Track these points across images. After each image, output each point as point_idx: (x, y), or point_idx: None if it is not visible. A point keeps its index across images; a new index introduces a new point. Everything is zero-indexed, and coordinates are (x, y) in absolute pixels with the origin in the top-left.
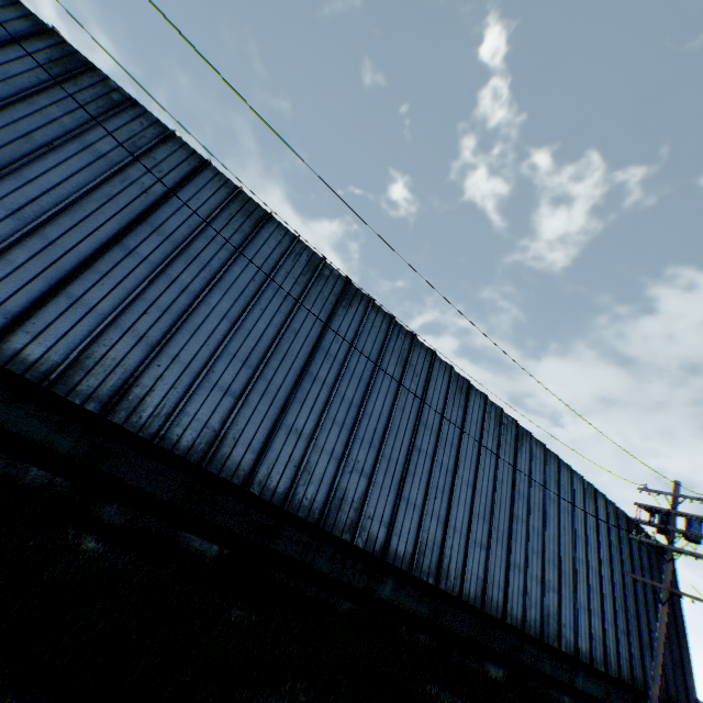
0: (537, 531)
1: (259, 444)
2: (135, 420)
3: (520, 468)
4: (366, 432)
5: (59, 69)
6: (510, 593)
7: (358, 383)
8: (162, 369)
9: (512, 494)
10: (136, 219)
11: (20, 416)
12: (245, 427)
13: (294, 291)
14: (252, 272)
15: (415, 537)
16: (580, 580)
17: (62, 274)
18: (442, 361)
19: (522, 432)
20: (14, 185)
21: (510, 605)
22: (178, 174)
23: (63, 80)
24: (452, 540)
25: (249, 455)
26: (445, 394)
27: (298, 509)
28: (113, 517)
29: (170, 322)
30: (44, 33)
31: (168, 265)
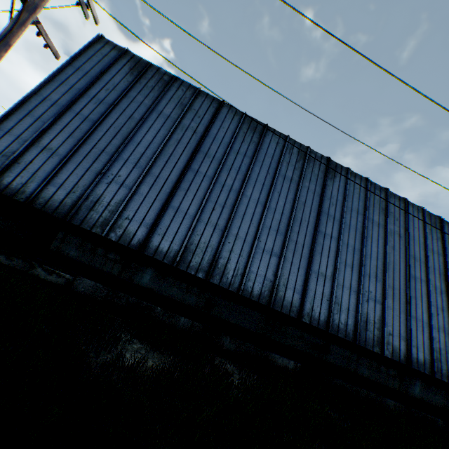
0: None
1: (300, 287)
2: (224, 280)
3: None
4: (370, 269)
5: (135, 72)
6: None
7: (355, 233)
8: (231, 245)
9: None
10: (194, 150)
11: (166, 286)
12: (288, 276)
13: (295, 175)
14: (266, 168)
15: (429, 347)
16: None
17: (165, 195)
18: (412, 205)
19: None
20: (131, 148)
21: None
22: (208, 115)
23: (138, 78)
24: None
25: (296, 295)
26: (422, 231)
27: (337, 331)
28: (228, 345)
29: (228, 213)
30: (123, 54)
31: (217, 175)
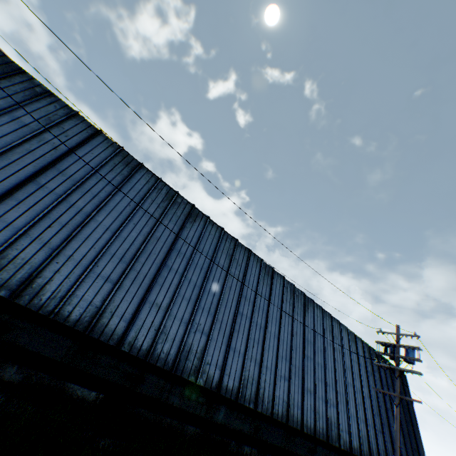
0: (321, 365)
1: (130, 315)
2: (37, 301)
3: (307, 323)
4: (205, 304)
5: None
6: (305, 410)
7: (200, 271)
8: (59, 265)
9: (303, 341)
10: (47, 165)
11: None
12: (120, 304)
13: (157, 212)
14: (128, 200)
15: (240, 375)
16: (350, 397)
17: None
18: (255, 256)
19: (308, 300)
20: None
21: (305, 419)
22: (79, 137)
23: (1, 78)
24: (265, 376)
25: (122, 323)
26: (258, 277)
27: (157, 360)
28: (13, 376)
29: (68, 233)
30: None
31: (69, 195)
